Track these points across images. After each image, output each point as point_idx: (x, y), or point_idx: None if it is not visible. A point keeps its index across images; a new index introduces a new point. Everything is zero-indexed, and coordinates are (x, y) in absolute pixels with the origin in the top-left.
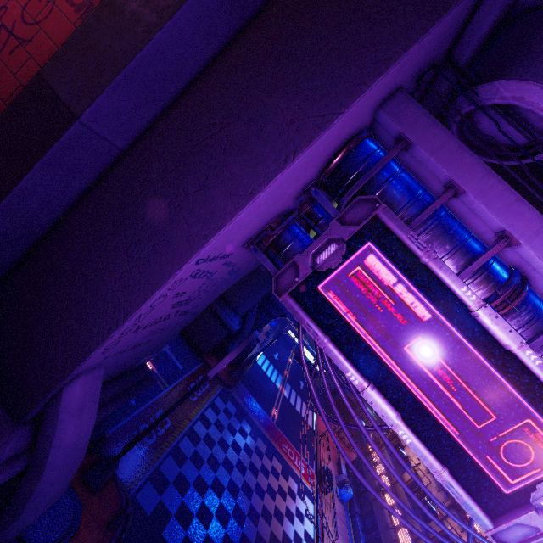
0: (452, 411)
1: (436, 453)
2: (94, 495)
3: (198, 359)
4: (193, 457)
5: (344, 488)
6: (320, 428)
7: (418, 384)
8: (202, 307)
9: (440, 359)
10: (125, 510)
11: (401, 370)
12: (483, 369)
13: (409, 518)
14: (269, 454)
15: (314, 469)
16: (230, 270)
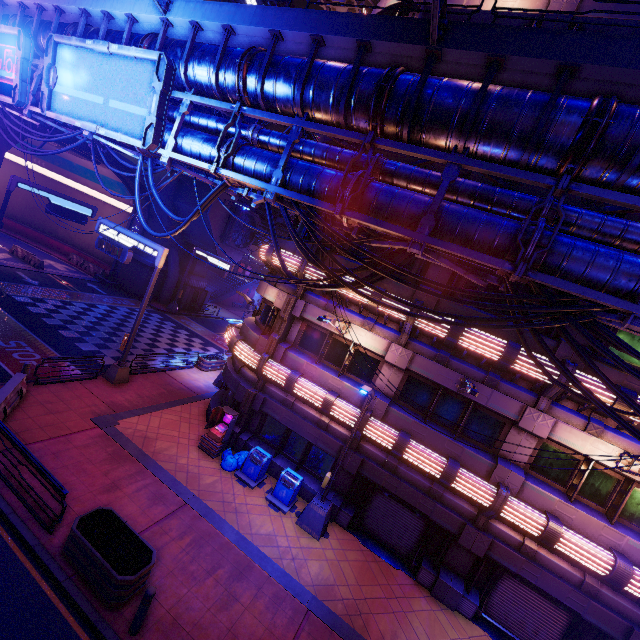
0: None
1: None
2: None
3: (132, 298)
4: (84, 308)
5: None
6: None
7: None
8: None
9: None
10: None
11: None
12: None
13: None
14: (191, 336)
15: None
16: None
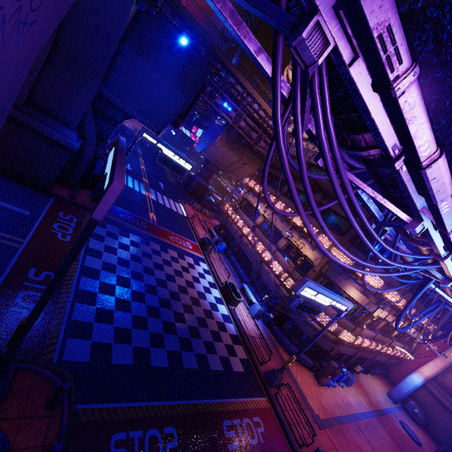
0: None
1: None
2: (3, 401)
3: (43, 196)
4: (102, 289)
5: (219, 244)
6: (188, 213)
7: None
8: (6, 89)
9: None
10: (61, 390)
11: None
12: None
13: (266, 244)
14: (164, 249)
15: (197, 242)
16: None
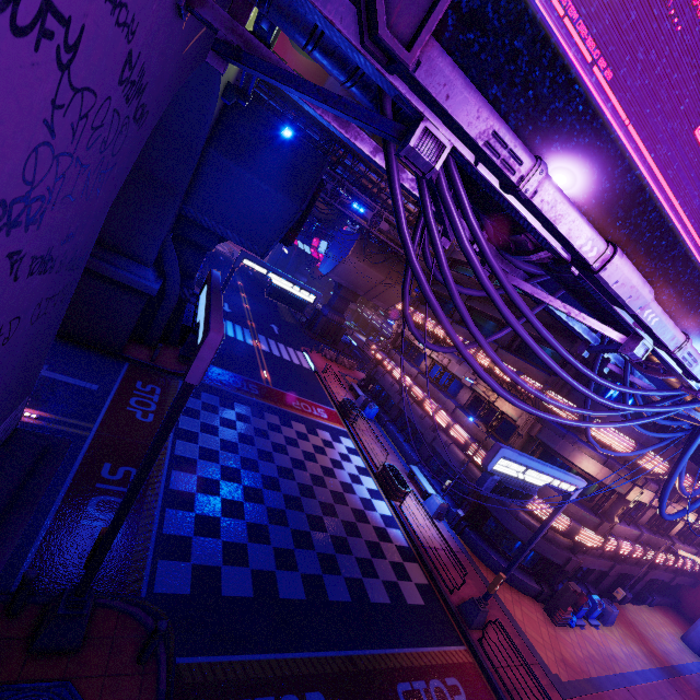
0: None
1: (677, 320)
2: (80, 652)
3: (115, 361)
4: (201, 487)
5: (368, 408)
6: (318, 365)
7: (692, 211)
8: (85, 240)
9: None
10: (155, 632)
11: (672, 191)
12: None
13: (440, 401)
14: (285, 422)
15: (334, 408)
16: (122, 59)
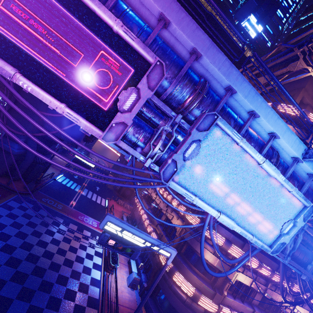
0: (55, 58)
1: (57, 96)
2: None
3: None
4: None
5: None
6: (110, 205)
7: (23, 40)
8: None
9: (31, 12)
10: None
11: (5, 29)
12: (63, 16)
13: (153, 221)
14: (66, 223)
15: None
16: None
